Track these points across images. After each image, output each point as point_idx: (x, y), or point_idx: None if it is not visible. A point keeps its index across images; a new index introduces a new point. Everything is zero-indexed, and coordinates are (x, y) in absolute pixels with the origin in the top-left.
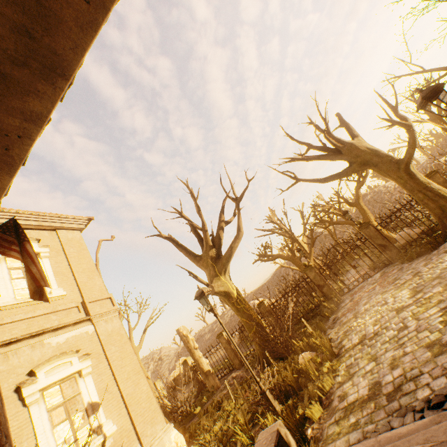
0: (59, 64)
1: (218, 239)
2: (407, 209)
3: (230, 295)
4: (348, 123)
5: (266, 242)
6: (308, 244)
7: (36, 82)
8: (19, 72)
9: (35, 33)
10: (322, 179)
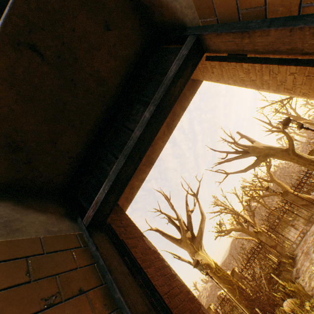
0: (152, 161)
1: (189, 224)
2: (308, 177)
3: (209, 266)
4: (246, 135)
5: (219, 221)
6: (250, 215)
7: (146, 168)
8: (143, 167)
9: (150, 155)
10: (243, 170)
